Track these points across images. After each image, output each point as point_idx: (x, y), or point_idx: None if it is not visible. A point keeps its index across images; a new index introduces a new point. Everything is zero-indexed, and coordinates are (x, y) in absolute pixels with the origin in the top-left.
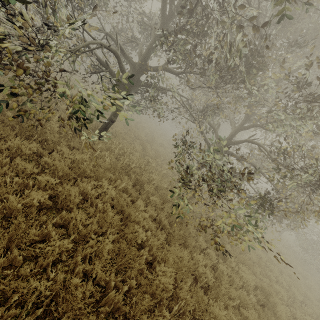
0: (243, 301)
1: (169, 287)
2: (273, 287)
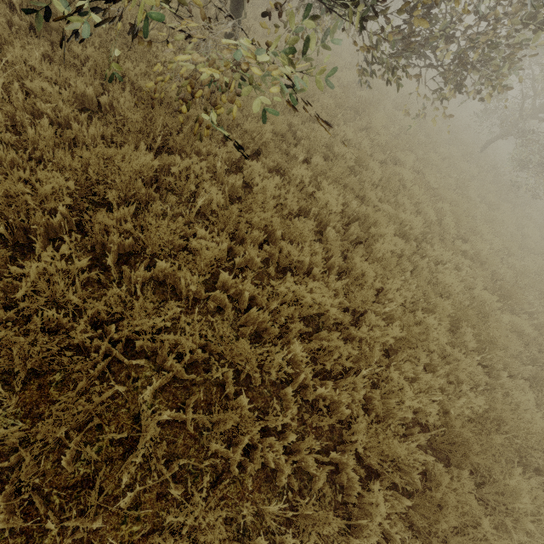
0: (295, 233)
1: (28, 201)
2: (398, 218)
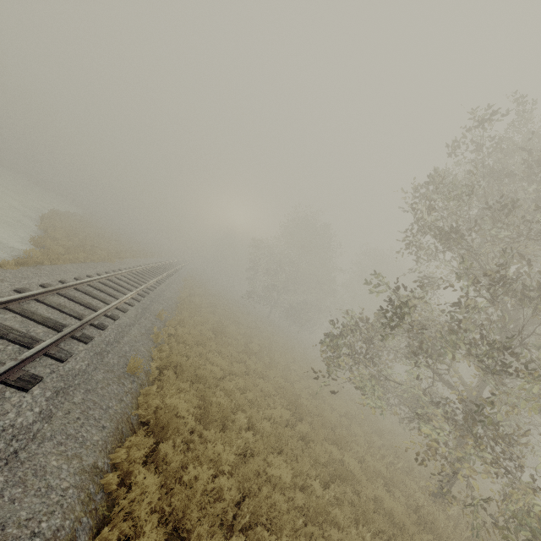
0: None
1: None
2: None
